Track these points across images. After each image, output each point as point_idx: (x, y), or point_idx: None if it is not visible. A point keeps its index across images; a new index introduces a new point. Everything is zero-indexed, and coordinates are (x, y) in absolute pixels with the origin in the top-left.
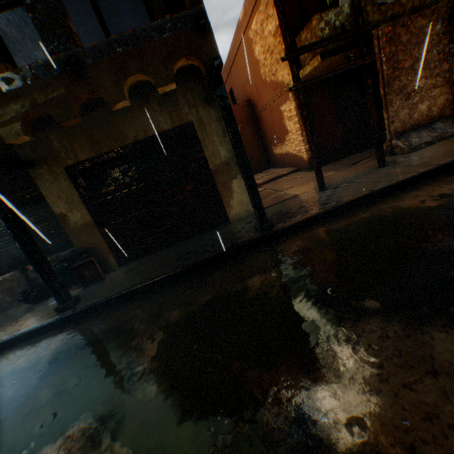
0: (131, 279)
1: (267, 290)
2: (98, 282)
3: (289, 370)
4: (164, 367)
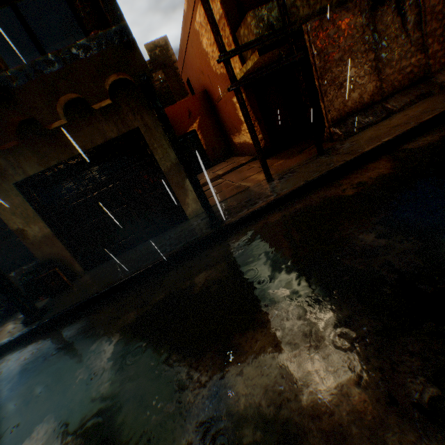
0: (95, 285)
1: (209, 286)
2: (66, 290)
3: (212, 357)
4: (117, 365)
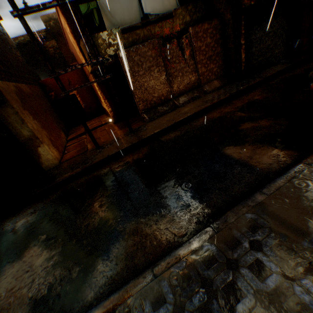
0: None
1: (21, 229)
2: None
3: None
4: None
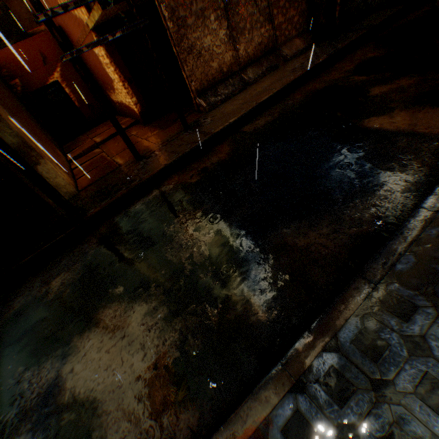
0: None
1: (63, 290)
2: None
3: (53, 362)
4: None
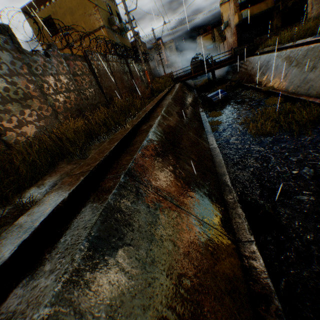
0: None
1: None
2: None
3: None
4: None
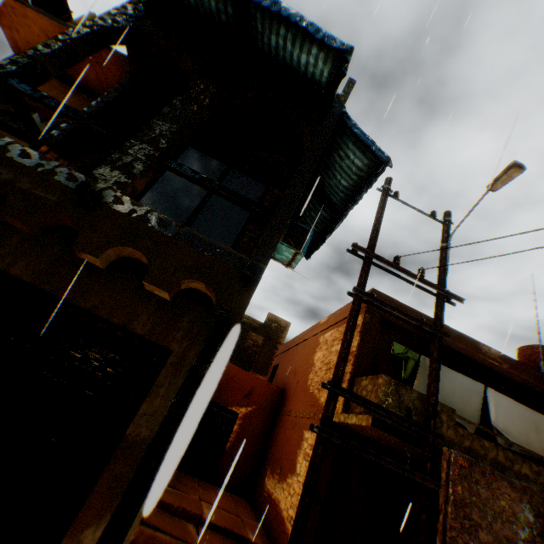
0: None
1: None
2: None
3: None
4: None
